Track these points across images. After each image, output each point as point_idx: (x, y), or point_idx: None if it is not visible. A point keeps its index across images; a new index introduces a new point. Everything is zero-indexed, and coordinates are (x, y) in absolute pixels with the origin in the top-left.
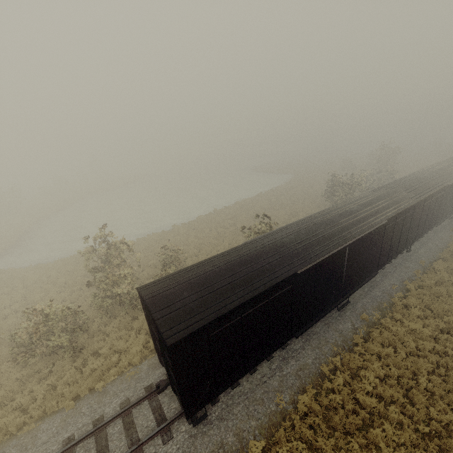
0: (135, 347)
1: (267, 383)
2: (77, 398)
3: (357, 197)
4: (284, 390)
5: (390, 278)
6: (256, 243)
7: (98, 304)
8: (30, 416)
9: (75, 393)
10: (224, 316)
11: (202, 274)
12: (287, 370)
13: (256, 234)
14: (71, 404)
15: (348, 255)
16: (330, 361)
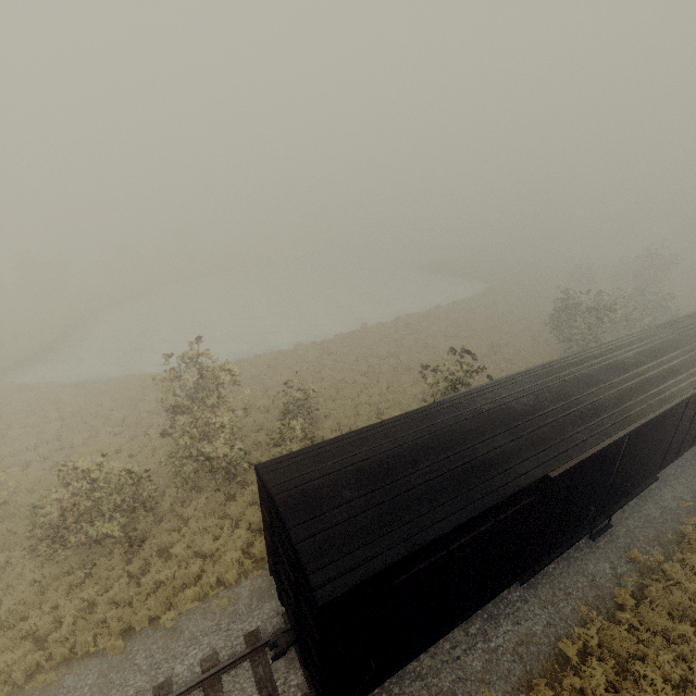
0: (230, 552)
1: (461, 660)
2: (128, 631)
3: (626, 337)
4: (493, 680)
5: (674, 486)
6: (462, 405)
7: (175, 467)
8: (48, 653)
9: (126, 623)
10: (421, 550)
11: (373, 455)
12: (496, 640)
13: (448, 382)
14: (119, 645)
15: (626, 446)
16: (577, 634)
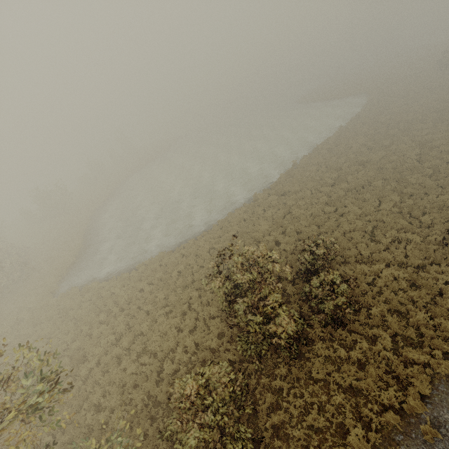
0: (352, 430)
1: None
2: None
3: None
4: None
5: None
6: None
7: (252, 352)
8: None
9: None
10: None
11: None
12: None
13: None
14: None
15: None
16: None
